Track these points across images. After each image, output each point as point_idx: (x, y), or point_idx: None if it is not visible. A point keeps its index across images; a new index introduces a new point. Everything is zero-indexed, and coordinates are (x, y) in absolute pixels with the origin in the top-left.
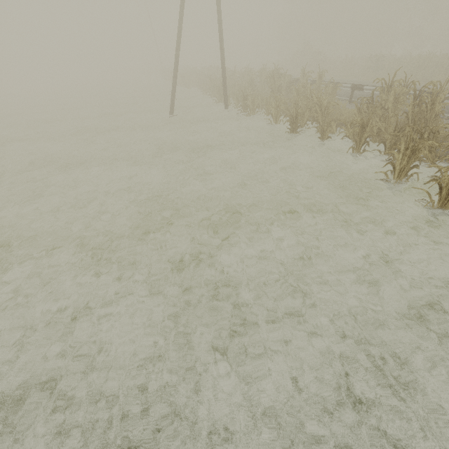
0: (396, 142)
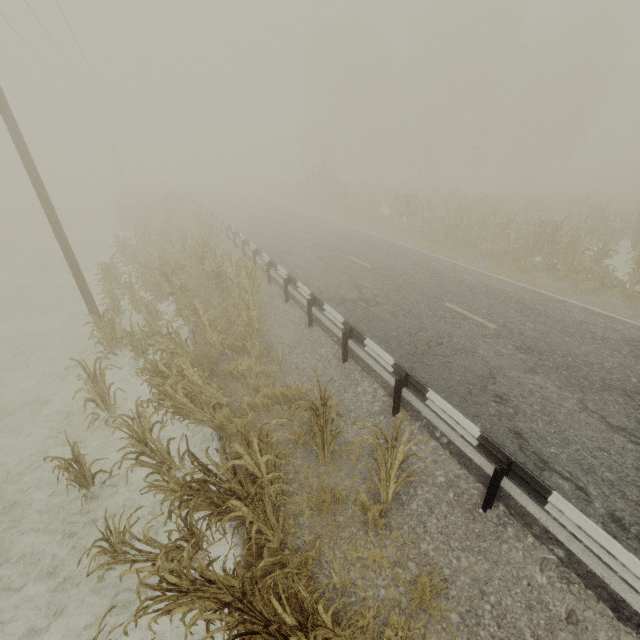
0: None
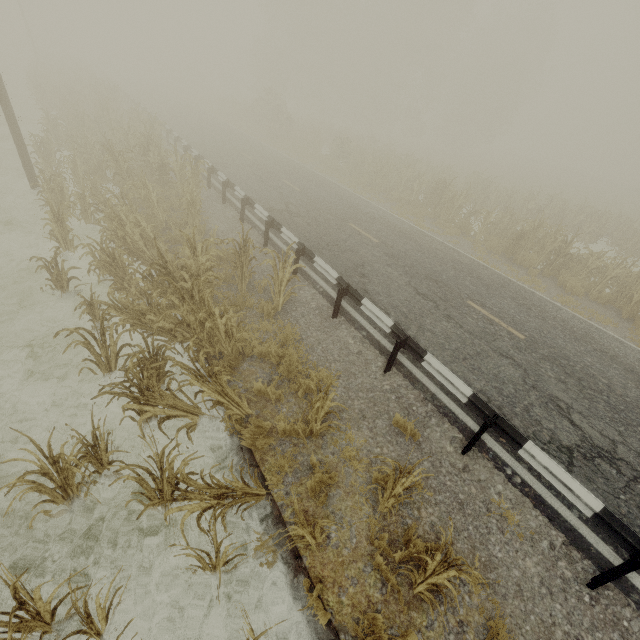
0: (162, 367)
